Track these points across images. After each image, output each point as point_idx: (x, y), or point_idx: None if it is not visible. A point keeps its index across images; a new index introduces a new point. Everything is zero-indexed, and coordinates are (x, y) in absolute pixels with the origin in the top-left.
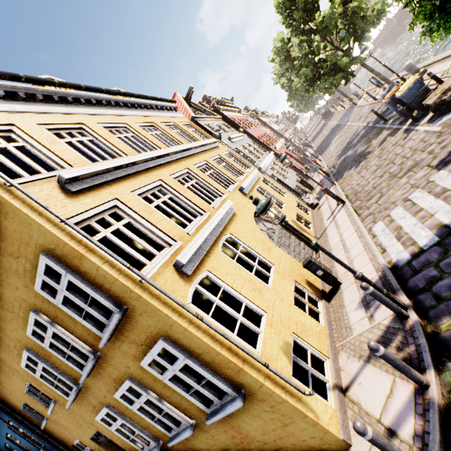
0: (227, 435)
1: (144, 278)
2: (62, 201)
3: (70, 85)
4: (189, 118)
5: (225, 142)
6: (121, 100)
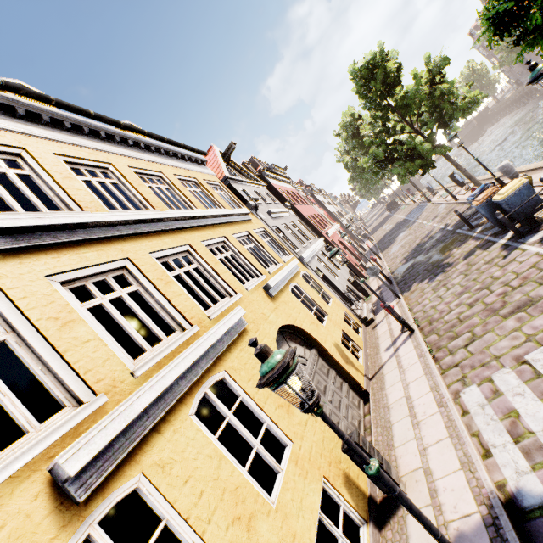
0: None
1: None
2: None
3: (28, 92)
4: (221, 177)
5: (261, 216)
6: (119, 133)
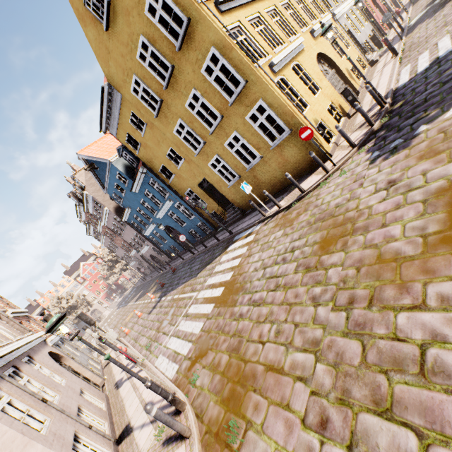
0: (276, 162)
1: (258, 65)
2: (219, 17)
3: None
4: None
5: None
6: None
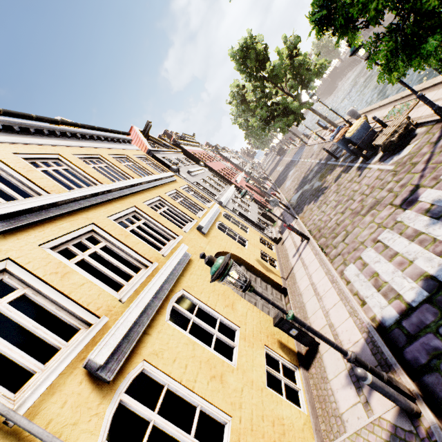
0: None
1: (11, 419)
2: None
3: None
4: (145, 150)
5: (183, 176)
6: (58, 129)
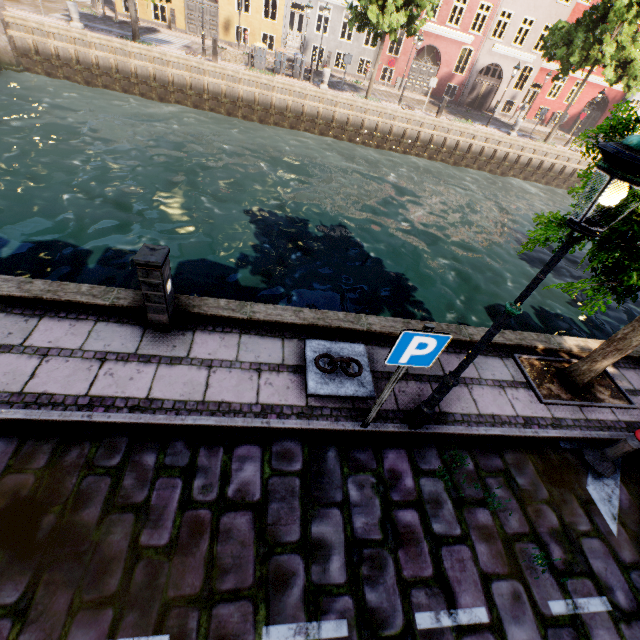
0: None
1: None
2: None
3: None
4: None
5: None
6: None
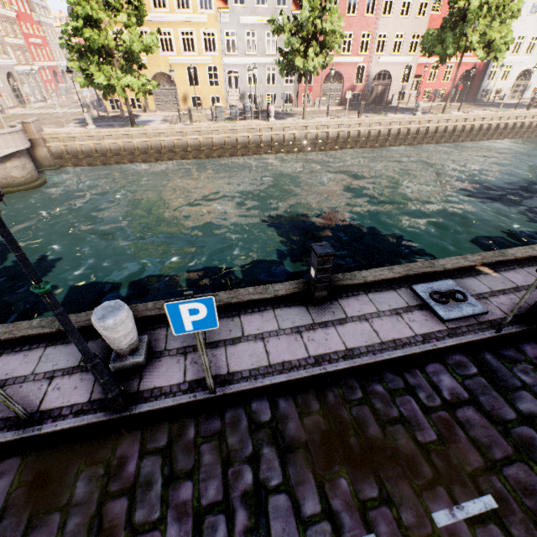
0: None
1: None
2: None
3: None
4: None
5: (225, 20)
6: None
